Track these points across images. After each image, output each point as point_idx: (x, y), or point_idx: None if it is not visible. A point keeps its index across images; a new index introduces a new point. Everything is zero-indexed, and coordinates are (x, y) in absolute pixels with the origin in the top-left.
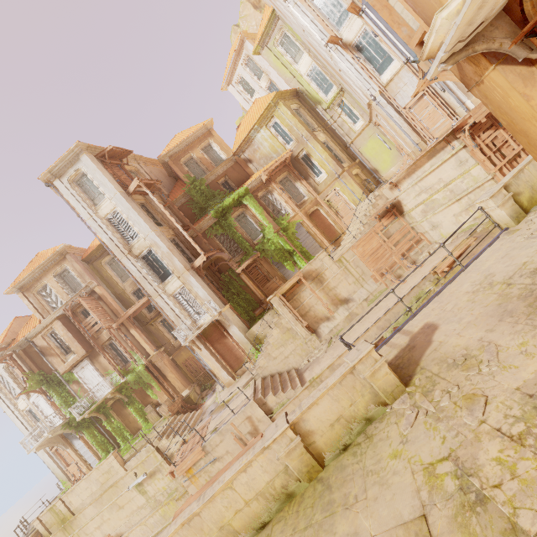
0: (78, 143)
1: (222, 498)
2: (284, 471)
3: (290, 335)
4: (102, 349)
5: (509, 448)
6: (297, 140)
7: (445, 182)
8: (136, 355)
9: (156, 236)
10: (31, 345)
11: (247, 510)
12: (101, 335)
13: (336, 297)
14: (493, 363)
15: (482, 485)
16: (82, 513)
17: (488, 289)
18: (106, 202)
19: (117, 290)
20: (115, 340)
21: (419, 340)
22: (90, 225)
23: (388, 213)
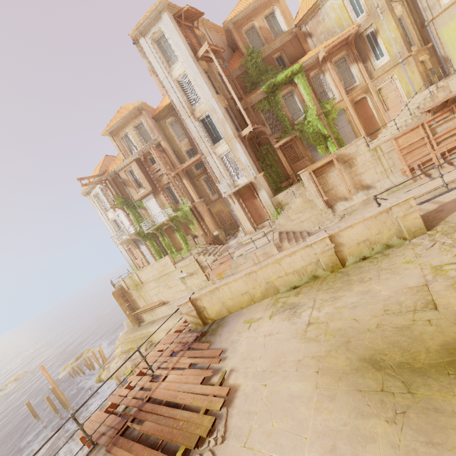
0: (161, 0)
1: (272, 267)
2: (315, 263)
3: (310, 205)
4: (162, 190)
5: None
6: (369, 12)
7: None
8: (185, 199)
9: (215, 102)
10: (117, 176)
11: (286, 278)
12: (162, 179)
13: (360, 182)
14: None
15: None
16: (147, 284)
17: None
18: (179, 65)
19: (175, 147)
20: (172, 185)
21: (449, 206)
22: (164, 85)
23: (444, 108)
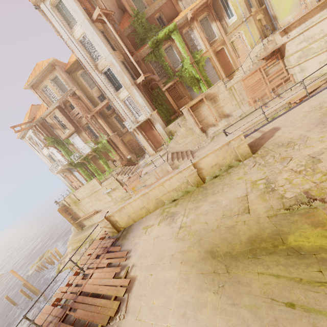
0: None
1: (158, 189)
2: (186, 182)
3: (190, 132)
4: (83, 129)
5: (293, 175)
6: None
7: (325, 33)
8: (102, 134)
9: (112, 58)
10: (44, 121)
11: (168, 194)
12: (81, 120)
13: (222, 113)
14: (302, 145)
15: (275, 186)
16: (83, 200)
17: (318, 110)
18: (78, 27)
19: (88, 94)
20: (90, 124)
21: (267, 135)
22: (69, 44)
23: (273, 56)
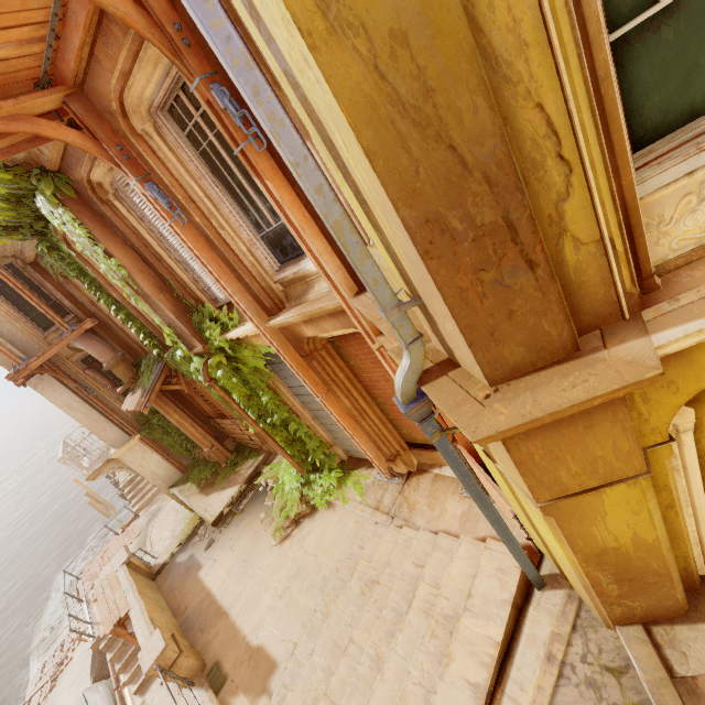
0: None
1: None
2: None
3: None
4: None
5: None
6: None
7: None
8: None
9: None
10: None
11: None
12: None
13: None
14: None
15: None
16: None
17: None
18: None
19: None
20: None
21: None
22: None
23: None
